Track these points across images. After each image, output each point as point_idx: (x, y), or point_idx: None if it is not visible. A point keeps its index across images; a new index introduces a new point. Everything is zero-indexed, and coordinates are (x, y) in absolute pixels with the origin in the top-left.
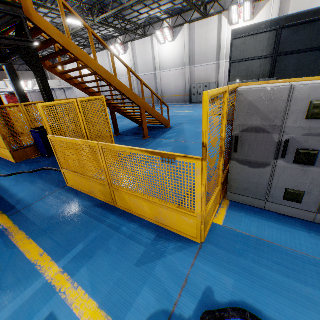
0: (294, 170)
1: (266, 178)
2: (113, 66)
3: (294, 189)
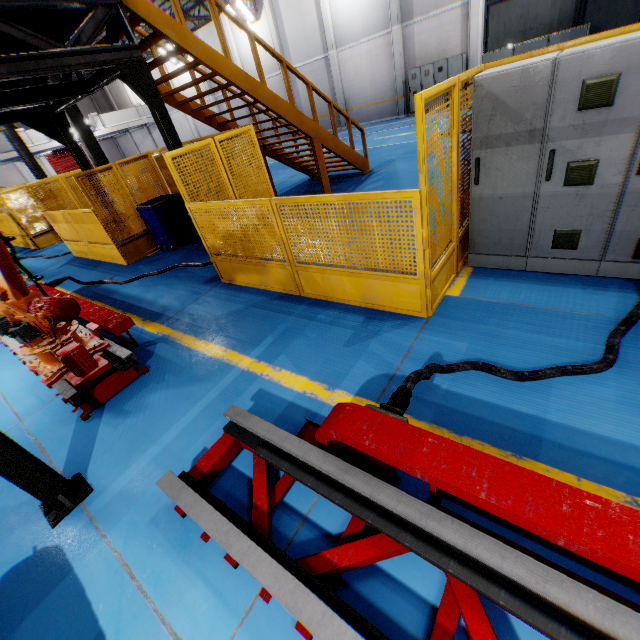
0: (565, 198)
1: (525, 219)
2: (257, 64)
3: (566, 228)
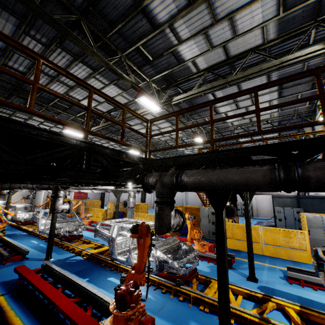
0: None
1: (323, 245)
2: None
3: None
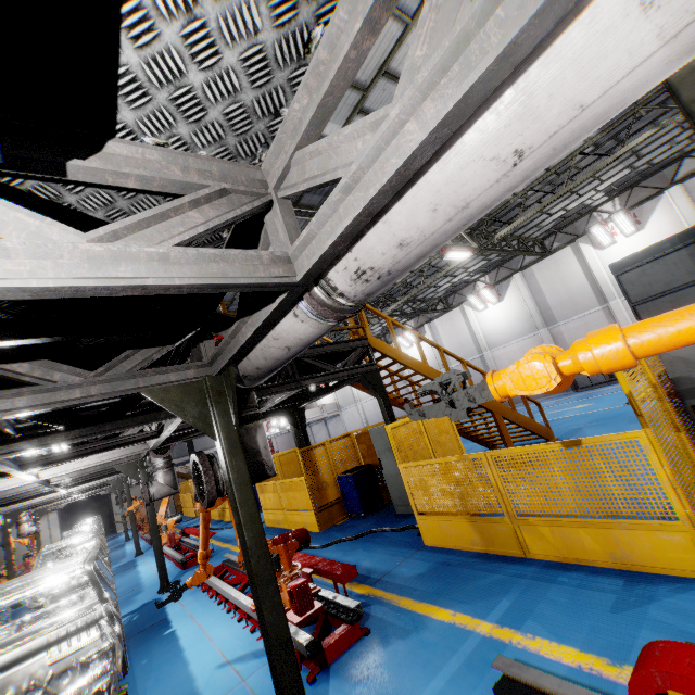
0: None
1: None
2: (445, 364)
3: None
